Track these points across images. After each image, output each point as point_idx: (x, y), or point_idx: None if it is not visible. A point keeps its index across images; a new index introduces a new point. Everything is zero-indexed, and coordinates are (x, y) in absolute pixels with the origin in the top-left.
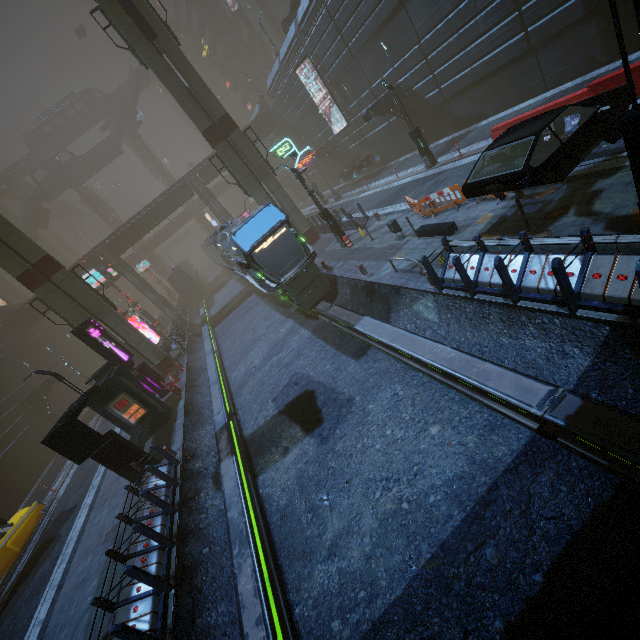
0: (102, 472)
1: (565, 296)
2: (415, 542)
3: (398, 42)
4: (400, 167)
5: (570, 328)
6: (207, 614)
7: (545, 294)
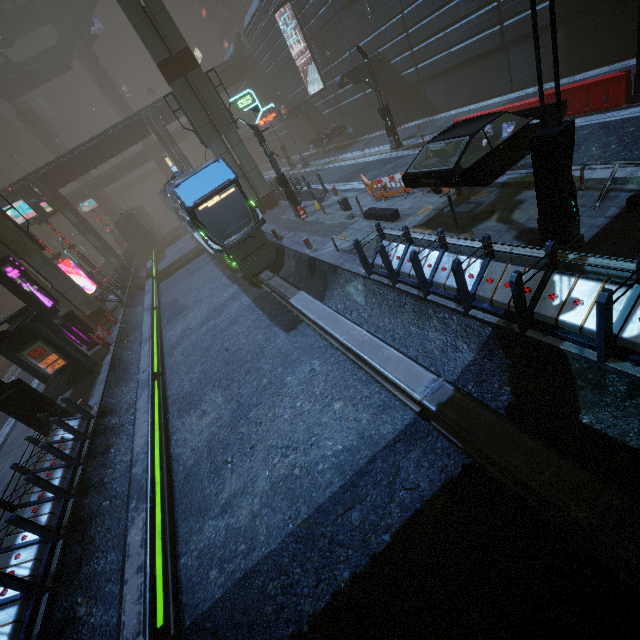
0: (13, 421)
1: (461, 296)
2: (297, 504)
3: (382, 7)
4: (369, 143)
5: (463, 325)
6: (95, 562)
7: (450, 291)
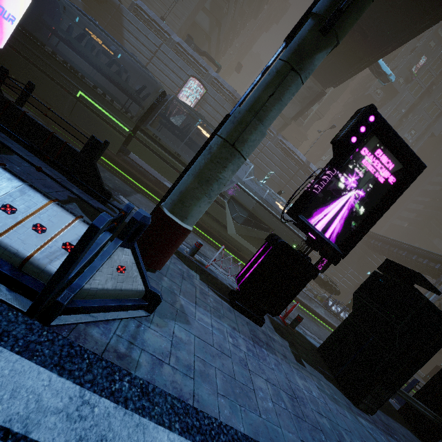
0: None
1: None
2: None
3: None
4: None
5: None
6: None
7: None
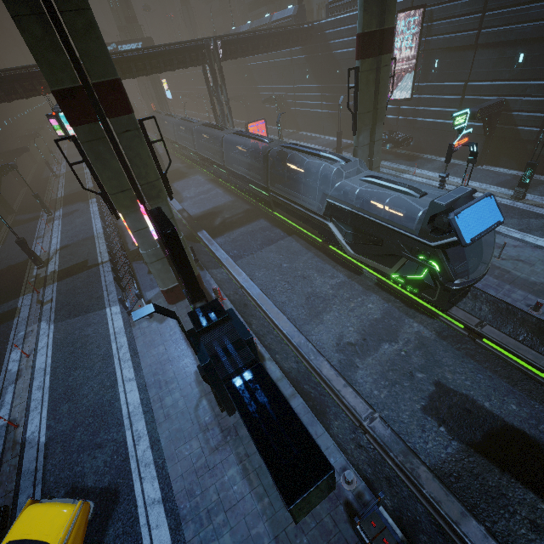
0: (145, 435)
1: None
2: None
3: (539, 64)
4: (451, 170)
5: None
6: None
7: None
